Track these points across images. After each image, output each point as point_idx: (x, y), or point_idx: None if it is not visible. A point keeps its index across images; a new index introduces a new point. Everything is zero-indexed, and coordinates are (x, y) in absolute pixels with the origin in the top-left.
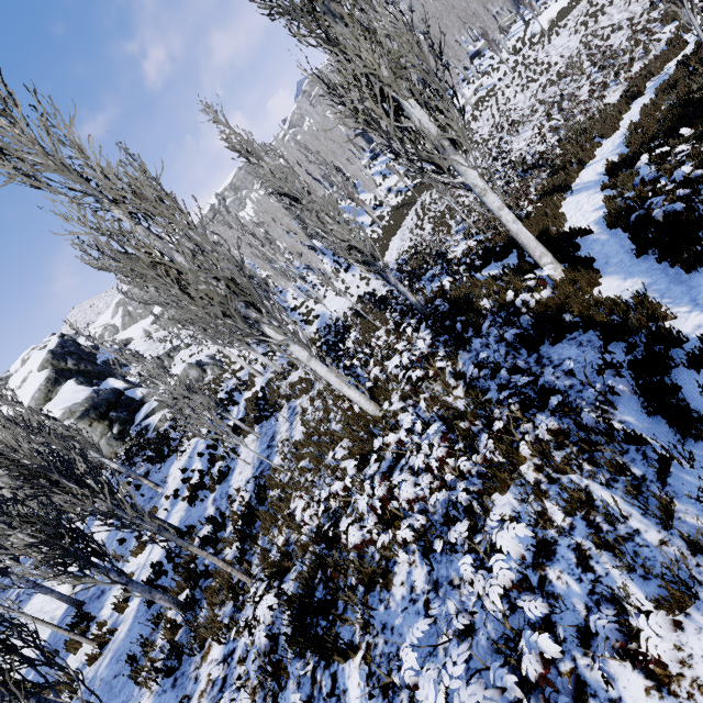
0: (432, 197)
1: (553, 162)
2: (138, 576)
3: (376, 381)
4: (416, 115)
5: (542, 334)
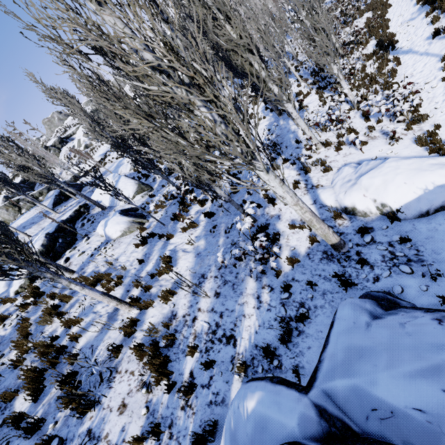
0: None
1: None
2: None
3: None
4: None
5: None
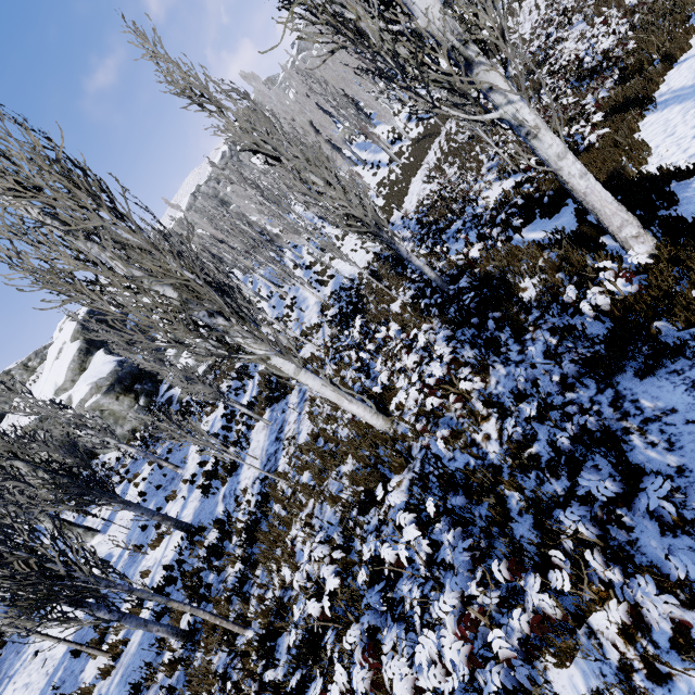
0: (458, 124)
1: (621, 62)
2: (154, 574)
3: (388, 377)
4: (418, 4)
5: (622, 359)
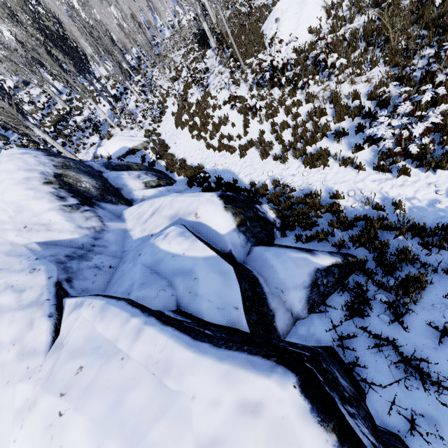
0: None
1: None
2: None
3: None
4: None
5: None
